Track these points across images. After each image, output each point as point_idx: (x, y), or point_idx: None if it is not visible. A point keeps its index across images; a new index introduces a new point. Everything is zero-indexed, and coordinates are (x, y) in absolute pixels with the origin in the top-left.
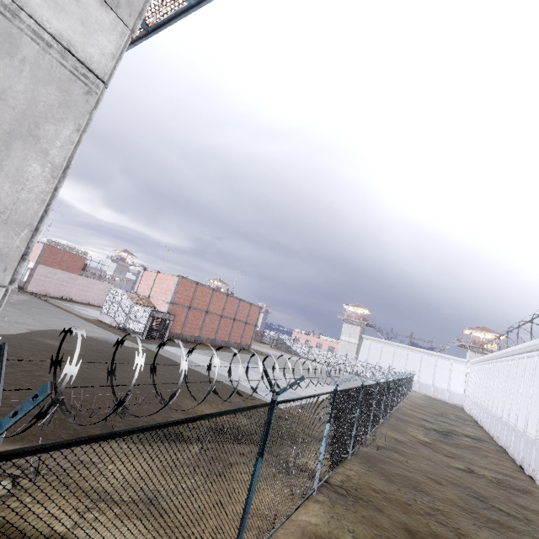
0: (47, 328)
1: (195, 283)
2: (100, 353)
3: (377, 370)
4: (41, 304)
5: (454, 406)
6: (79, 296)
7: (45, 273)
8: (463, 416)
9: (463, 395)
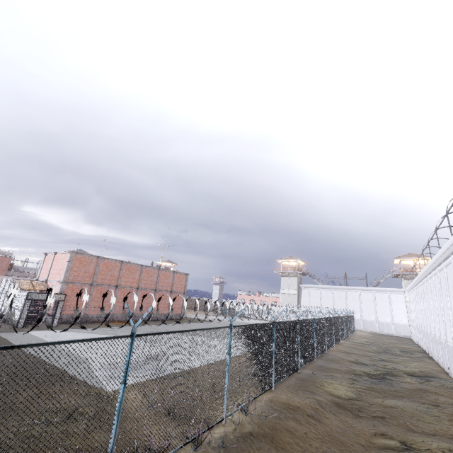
0: None
1: (96, 257)
2: None
3: (318, 315)
4: None
5: (402, 338)
6: None
7: None
8: (410, 348)
9: (408, 325)
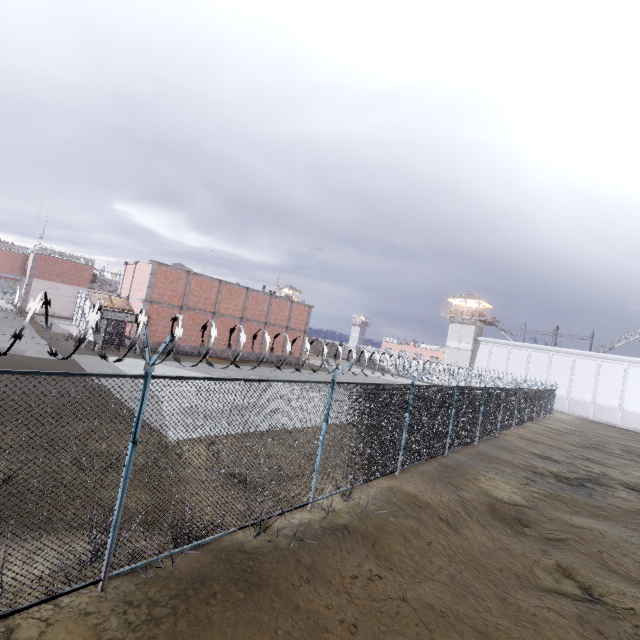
0: None
1: (186, 272)
2: None
3: (497, 383)
4: (5, 319)
5: (630, 432)
6: None
7: (44, 288)
8: None
9: None
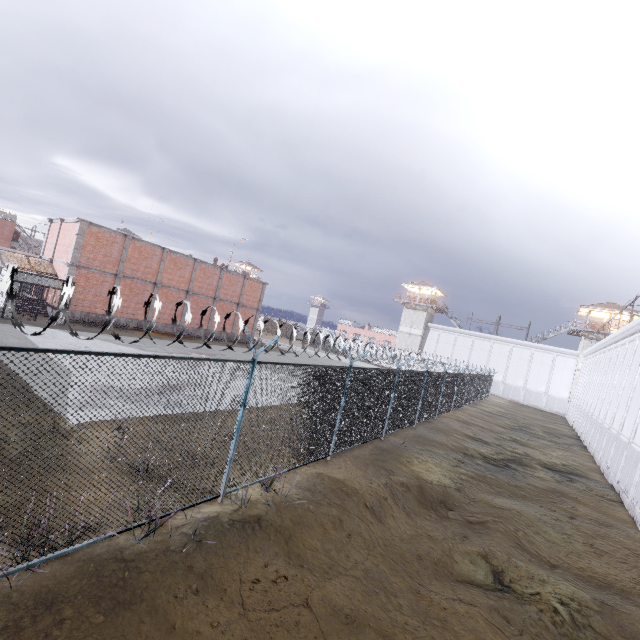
0: None
1: (122, 236)
2: None
3: (442, 368)
4: None
5: (552, 415)
6: None
7: None
8: (559, 430)
9: (568, 400)
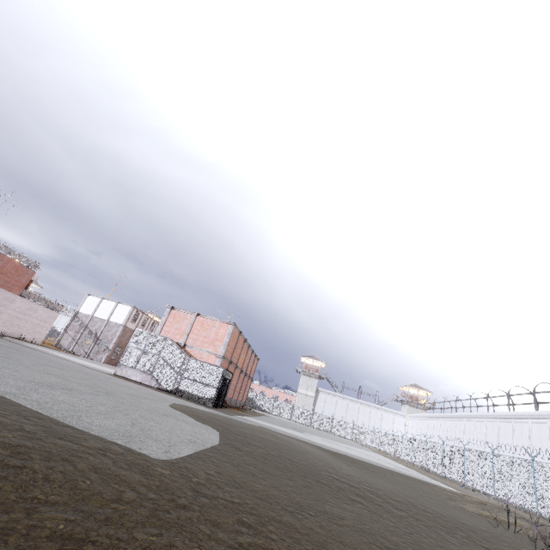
0: (170, 403)
1: (239, 332)
2: (294, 444)
3: (343, 425)
4: (22, 346)
5: None
6: (8, 327)
7: None
8: None
9: None
